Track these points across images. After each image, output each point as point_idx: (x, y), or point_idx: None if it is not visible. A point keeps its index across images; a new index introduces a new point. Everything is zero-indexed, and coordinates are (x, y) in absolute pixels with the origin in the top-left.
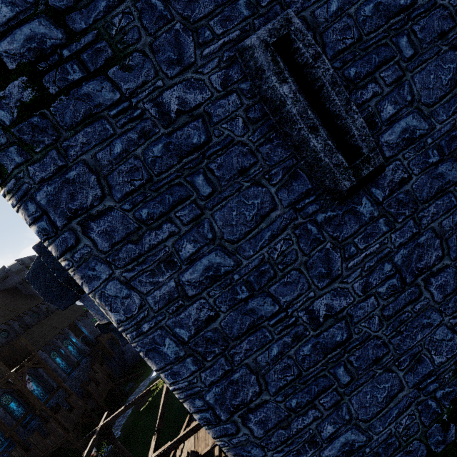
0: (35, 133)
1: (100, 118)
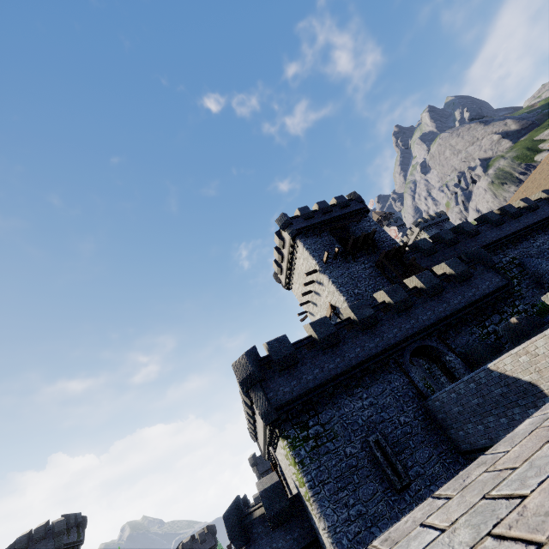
0: (314, 455)
1: (330, 453)
